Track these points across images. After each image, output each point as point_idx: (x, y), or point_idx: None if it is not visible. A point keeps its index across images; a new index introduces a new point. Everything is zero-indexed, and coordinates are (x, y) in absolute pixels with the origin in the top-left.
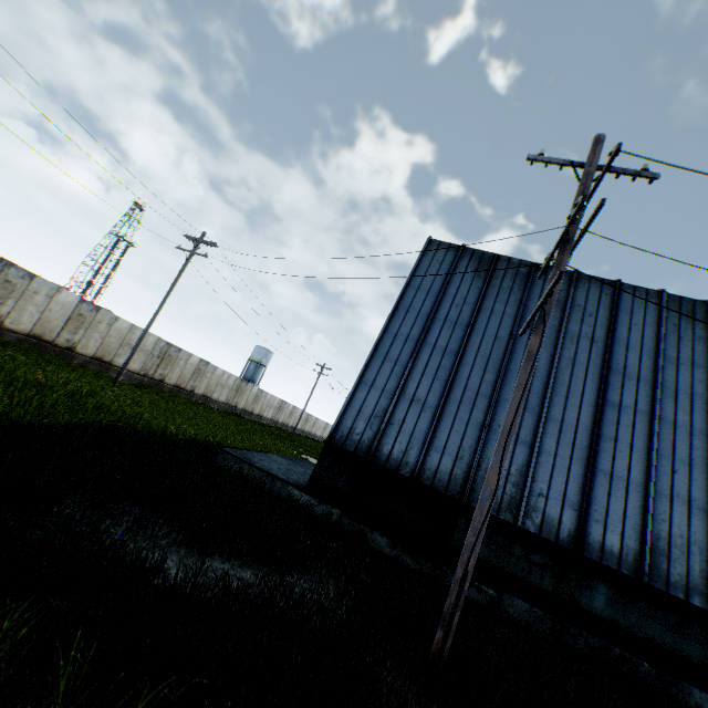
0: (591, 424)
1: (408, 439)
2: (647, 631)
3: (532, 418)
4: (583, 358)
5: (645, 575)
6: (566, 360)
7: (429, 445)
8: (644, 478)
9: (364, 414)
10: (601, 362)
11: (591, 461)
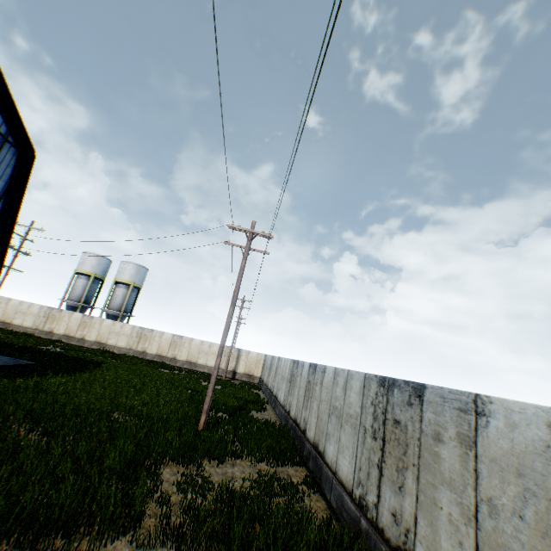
0: None
1: None
2: None
3: None
4: None
5: None
6: None
7: None
8: None
9: None
10: None
11: None
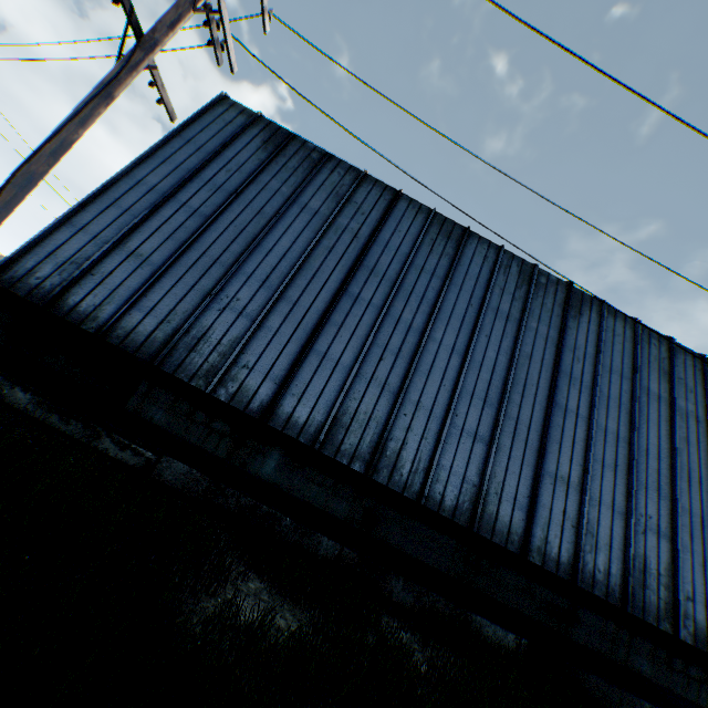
0: (324, 309)
1: (109, 294)
2: (306, 493)
3: (267, 295)
4: (341, 250)
5: (319, 443)
6: (324, 248)
7: (135, 303)
8: (354, 362)
9: (58, 257)
10: (356, 256)
11: (309, 341)
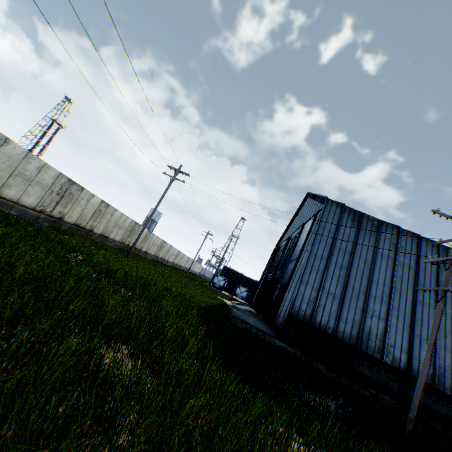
0: (410, 311)
1: (328, 315)
2: (435, 407)
3: (385, 307)
4: (405, 277)
5: (436, 384)
6: (398, 277)
7: (339, 318)
8: None
9: (305, 299)
10: (413, 279)
11: (412, 330)
